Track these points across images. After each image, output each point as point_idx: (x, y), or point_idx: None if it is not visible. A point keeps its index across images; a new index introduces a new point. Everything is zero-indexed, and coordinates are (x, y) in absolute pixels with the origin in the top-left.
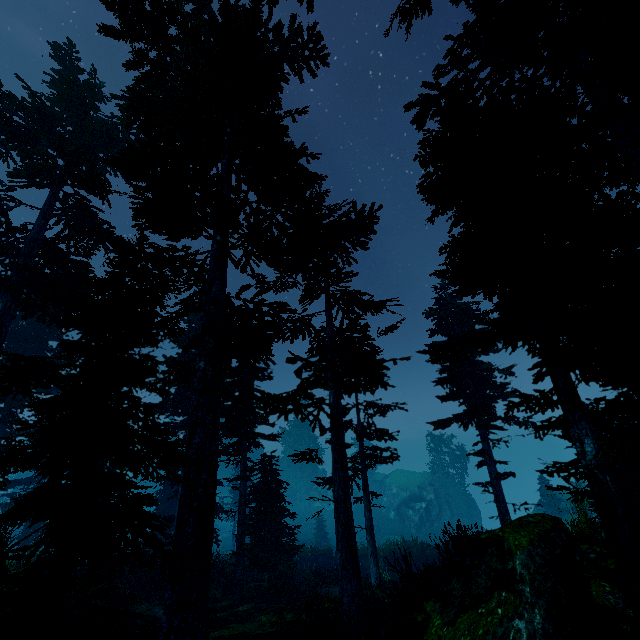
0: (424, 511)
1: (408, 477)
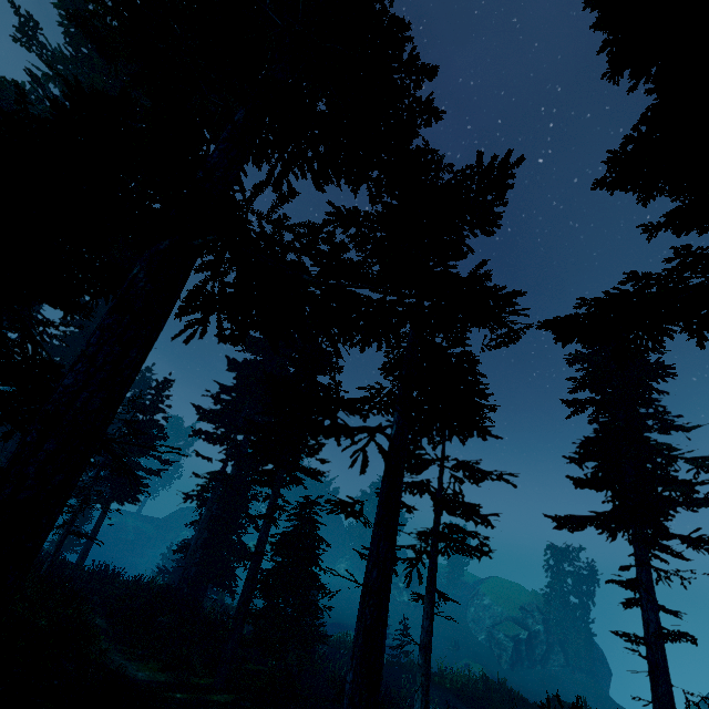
0: (524, 644)
1: (509, 591)
